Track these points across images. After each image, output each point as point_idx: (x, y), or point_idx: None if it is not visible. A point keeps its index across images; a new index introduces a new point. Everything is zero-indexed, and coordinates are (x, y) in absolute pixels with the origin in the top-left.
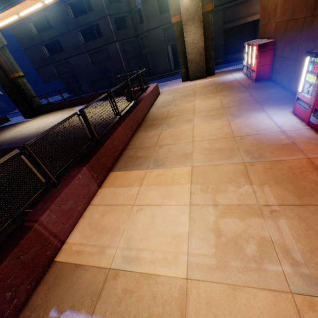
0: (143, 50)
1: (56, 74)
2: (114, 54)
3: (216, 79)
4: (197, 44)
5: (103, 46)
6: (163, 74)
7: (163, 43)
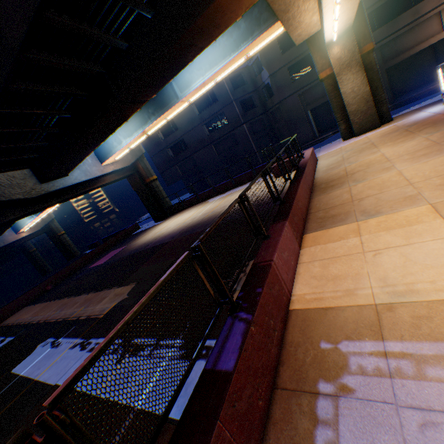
0: (275, 124)
1: (180, 173)
2: (241, 137)
3: (398, 123)
4: (358, 91)
5: (229, 133)
6: (305, 144)
7: (301, 110)
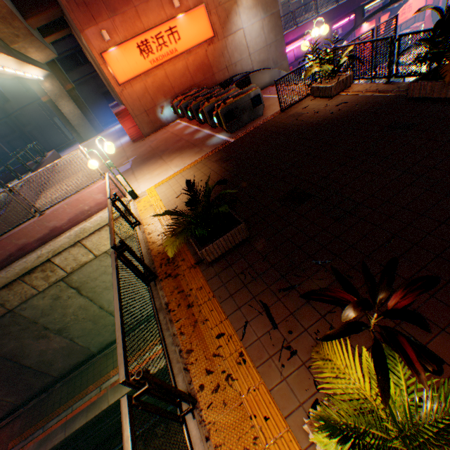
0: (25, 128)
1: None
2: None
3: (105, 133)
4: (75, 113)
5: None
6: (63, 145)
7: (47, 117)
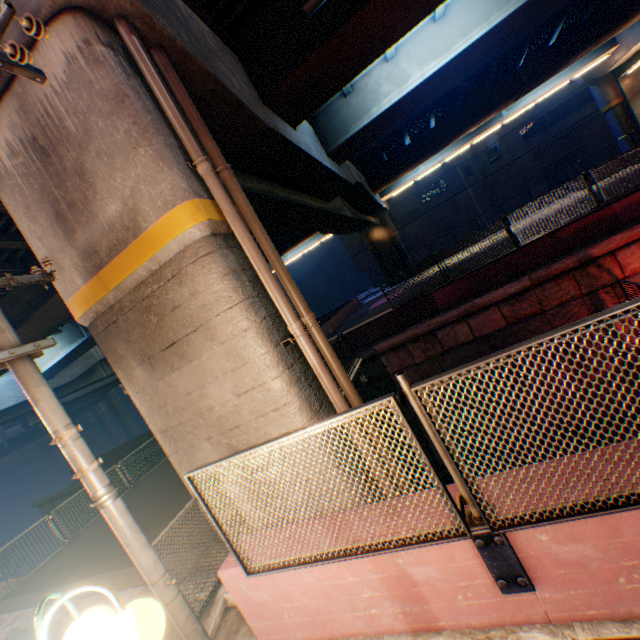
0: (498, 189)
1: None
2: (464, 203)
3: None
4: None
5: (448, 200)
6: None
7: (534, 168)
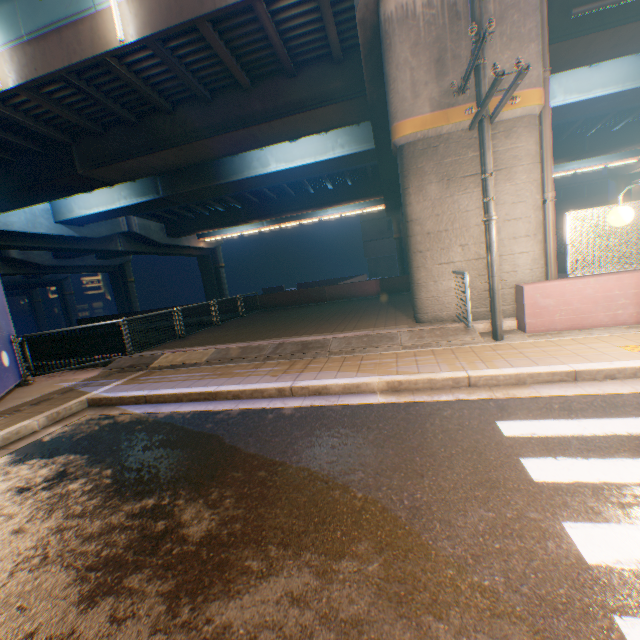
0: None
1: (388, 248)
2: None
3: None
4: None
5: None
6: None
7: None
